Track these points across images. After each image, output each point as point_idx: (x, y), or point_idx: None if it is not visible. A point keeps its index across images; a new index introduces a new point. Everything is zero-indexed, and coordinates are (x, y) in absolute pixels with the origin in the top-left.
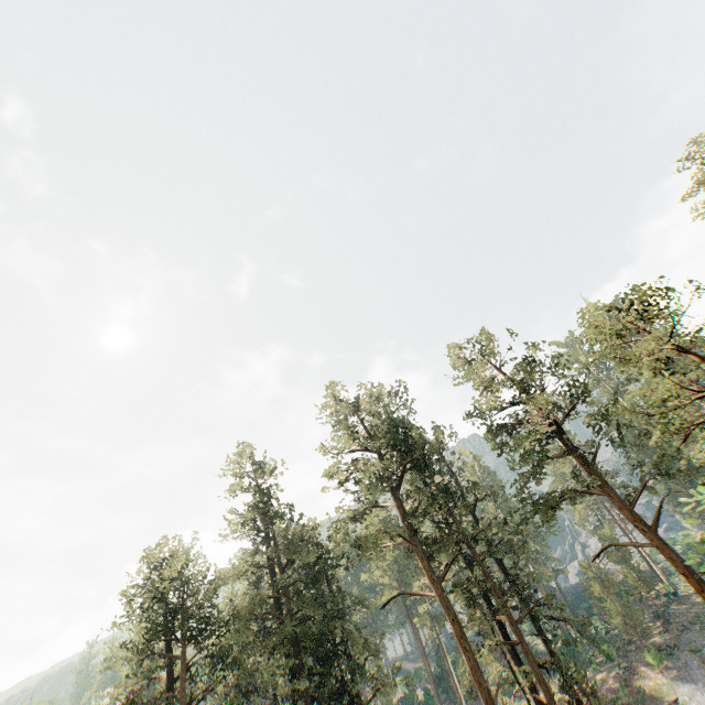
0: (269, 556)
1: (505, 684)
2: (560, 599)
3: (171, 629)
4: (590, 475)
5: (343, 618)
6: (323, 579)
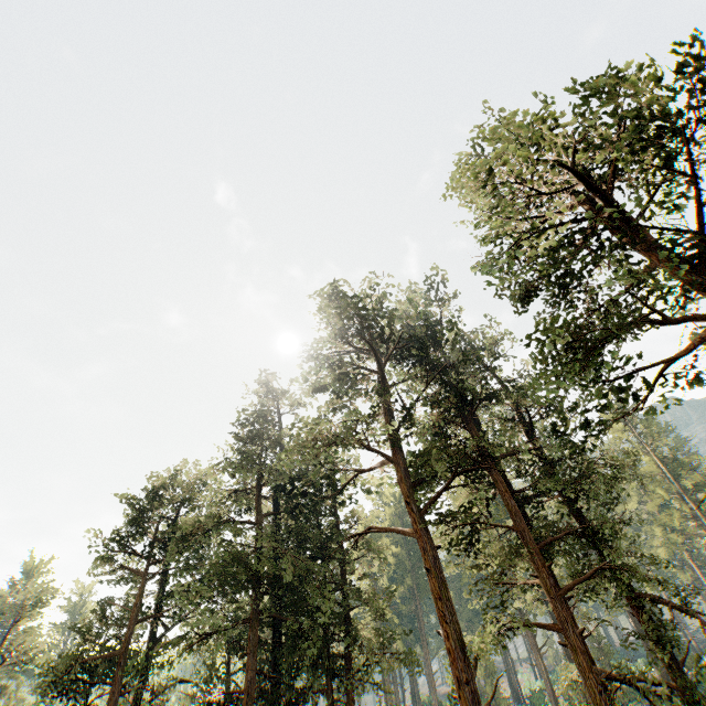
0: (274, 488)
1: (581, 703)
2: (651, 560)
3: (127, 541)
4: (696, 289)
5: (344, 564)
6: (321, 515)
